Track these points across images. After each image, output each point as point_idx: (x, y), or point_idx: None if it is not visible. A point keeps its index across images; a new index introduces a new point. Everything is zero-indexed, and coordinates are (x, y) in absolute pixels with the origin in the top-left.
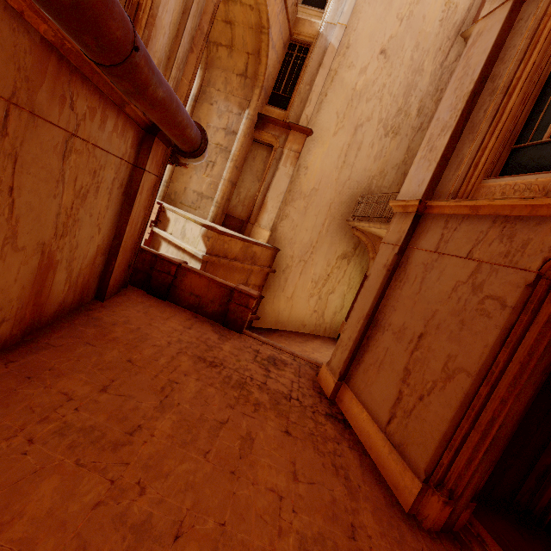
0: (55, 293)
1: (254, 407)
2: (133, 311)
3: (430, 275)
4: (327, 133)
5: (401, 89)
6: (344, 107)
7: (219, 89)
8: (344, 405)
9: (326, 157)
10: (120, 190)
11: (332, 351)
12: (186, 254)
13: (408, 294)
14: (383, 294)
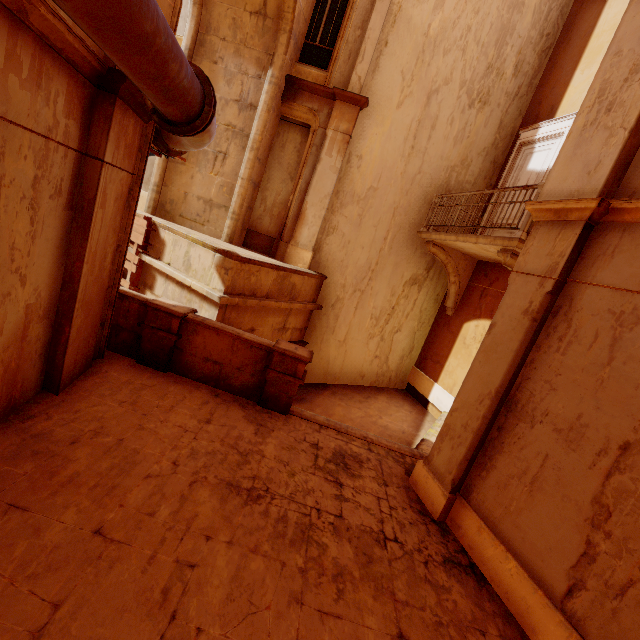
0: None
1: (335, 586)
2: (111, 404)
3: (634, 336)
4: (388, 103)
5: (493, 35)
6: (413, 62)
7: (225, 37)
8: (466, 535)
9: (388, 140)
10: (59, 201)
11: (404, 411)
12: (194, 294)
13: (582, 365)
14: (524, 359)
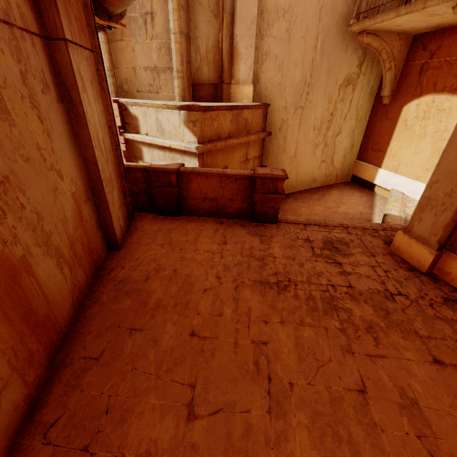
0: (54, 290)
1: (370, 336)
2: (155, 248)
3: None
4: None
5: None
6: None
7: None
8: None
9: None
10: (50, 95)
11: (356, 198)
12: (174, 152)
13: None
14: None
